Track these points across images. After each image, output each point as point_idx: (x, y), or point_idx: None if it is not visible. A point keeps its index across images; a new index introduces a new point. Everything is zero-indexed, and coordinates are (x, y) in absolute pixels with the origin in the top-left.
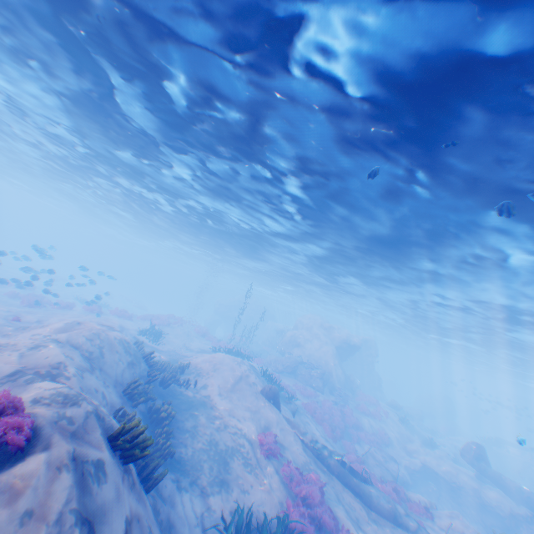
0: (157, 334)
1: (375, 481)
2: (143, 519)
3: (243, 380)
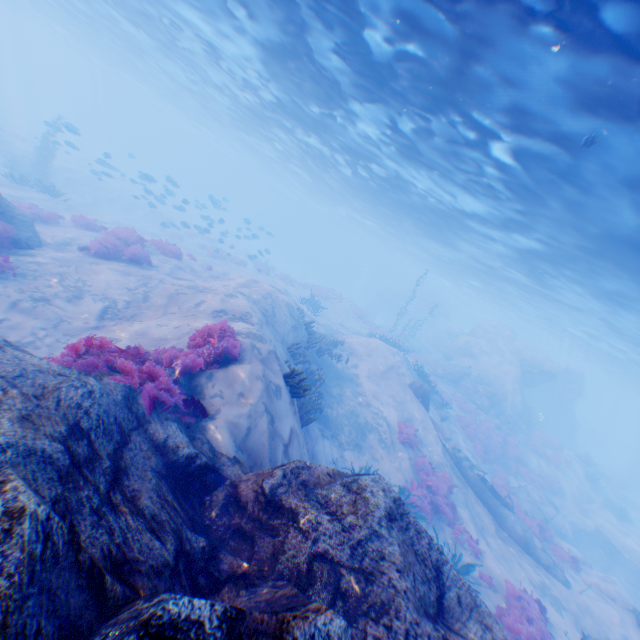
0: (316, 307)
1: (517, 510)
2: (297, 434)
3: (393, 371)
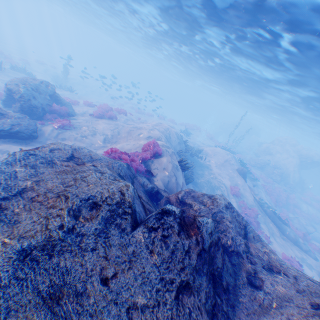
0: (188, 134)
1: (292, 227)
2: (185, 187)
3: (227, 163)
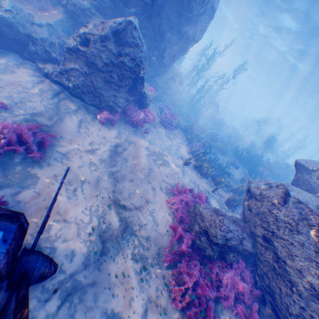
0: None
1: None
2: None
3: None
